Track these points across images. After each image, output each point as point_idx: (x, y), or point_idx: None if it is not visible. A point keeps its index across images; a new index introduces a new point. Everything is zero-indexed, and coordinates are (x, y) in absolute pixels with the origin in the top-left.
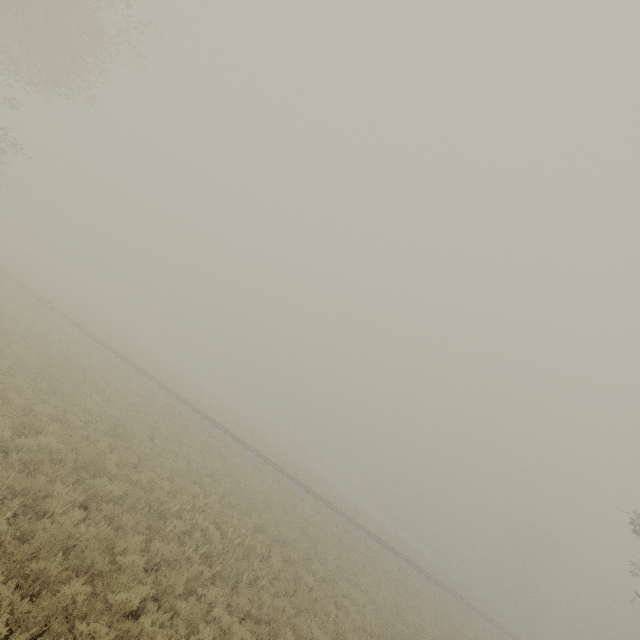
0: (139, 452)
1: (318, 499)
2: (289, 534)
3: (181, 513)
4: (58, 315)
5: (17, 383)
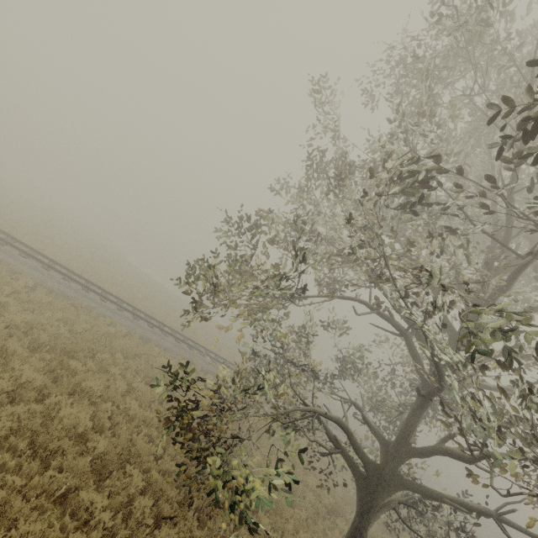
0: None
1: None
2: None
3: None
4: None
5: None
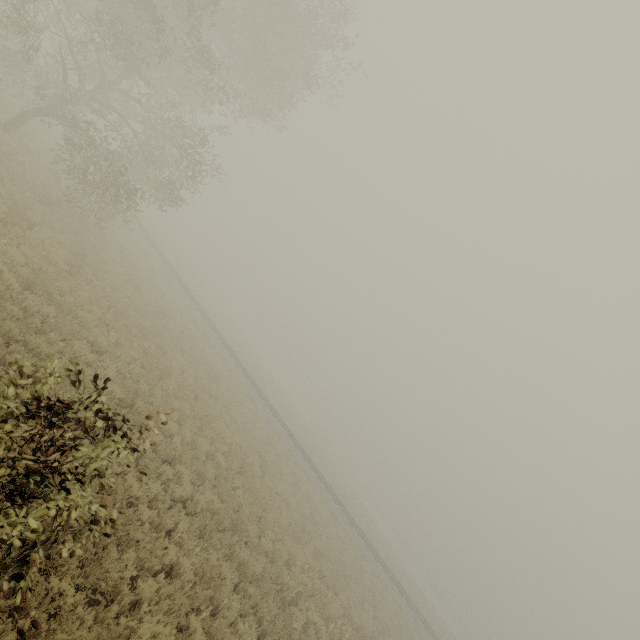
0: (259, 498)
1: (376, 558)
2: (368, 624)
3: (298, 599)
4: (194, 304)
5: (185, 409)
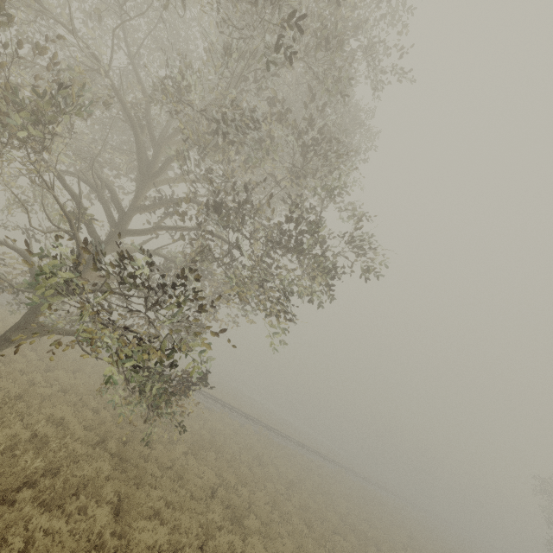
0: (371, 539)
1: (329, 461)
2: (403, 535)
3: None
4: None
5: (344, 545)
